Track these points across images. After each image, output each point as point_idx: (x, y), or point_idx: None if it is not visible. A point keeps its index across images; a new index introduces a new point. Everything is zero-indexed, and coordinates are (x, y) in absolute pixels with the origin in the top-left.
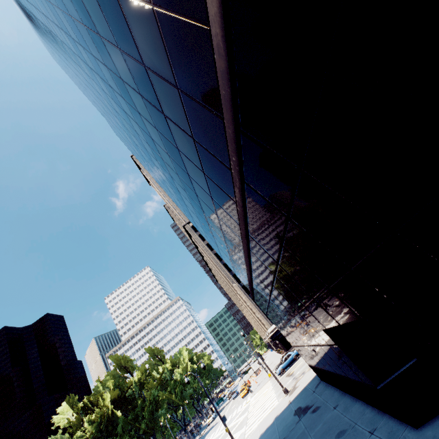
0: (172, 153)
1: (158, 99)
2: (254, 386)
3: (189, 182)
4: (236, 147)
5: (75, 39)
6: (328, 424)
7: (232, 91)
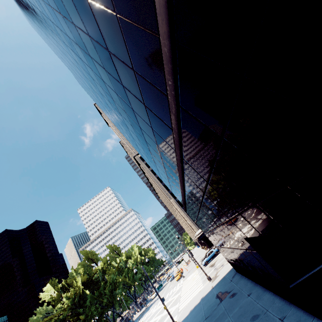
0: (119, 92)
1: (102, 34)
2: (186, 273)
3: (134, 116)
4: (172, 67)
5: None
6: (243, 308)
7: None
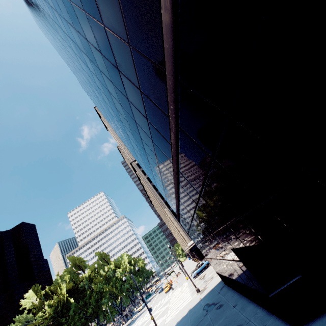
0: (123, 104)
1: (114, 56)
2: (175, 285)
3: (136, 127)
4: (174, 96)
5: (52, 6)
6: (228, 319)
7: (174, 44)
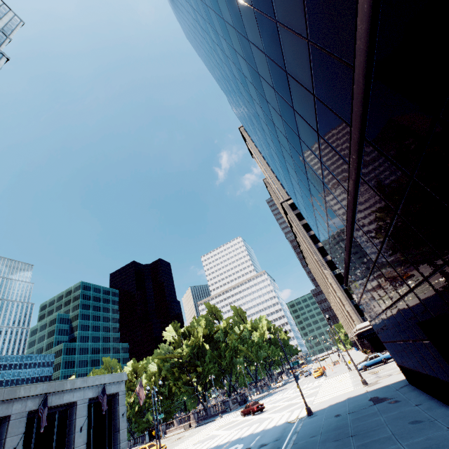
0: (291, 139)
1: (291, 97)
2: (330, 372)
3: (303, 165)
4: (358, 149)
5: (219, 33)
6: (404, 413)
7: (363, 110)
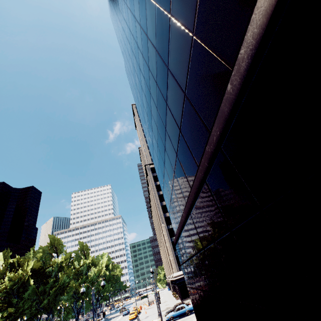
0: (160, 41)
1: None
2: (143, 315)
3: (165, 85)
4: None
5: None
6: None
7: None
